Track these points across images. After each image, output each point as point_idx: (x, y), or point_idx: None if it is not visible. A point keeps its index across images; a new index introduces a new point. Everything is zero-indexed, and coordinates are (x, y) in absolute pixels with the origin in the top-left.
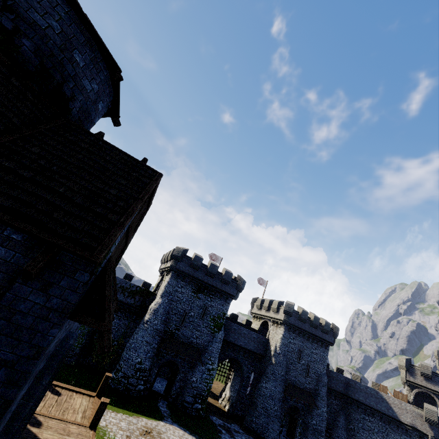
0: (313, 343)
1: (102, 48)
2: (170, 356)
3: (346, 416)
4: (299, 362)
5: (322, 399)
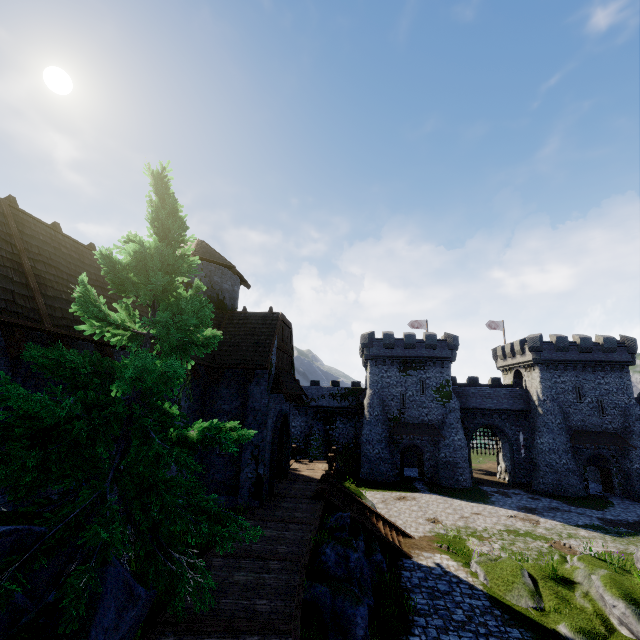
0: (596, 372)
1: (222, 265)
2: (406, 440)
3: None
4: (581, 402)
5: (639, 436)
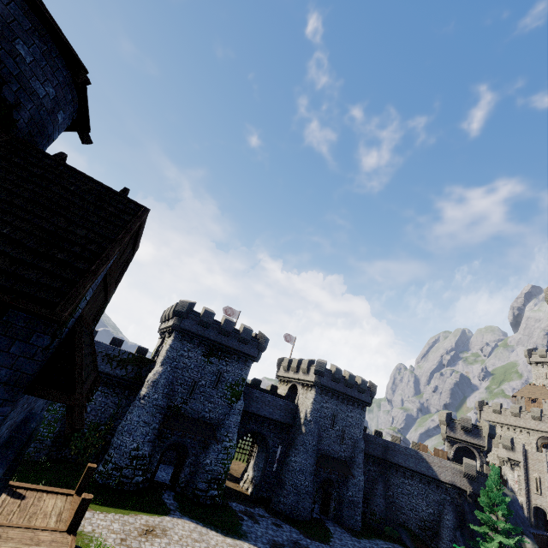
0: (349, 406)
1: (58, 39)
2: (176, 436)
3: (384, 483)
4: (333, 428)
5: (358, 467)
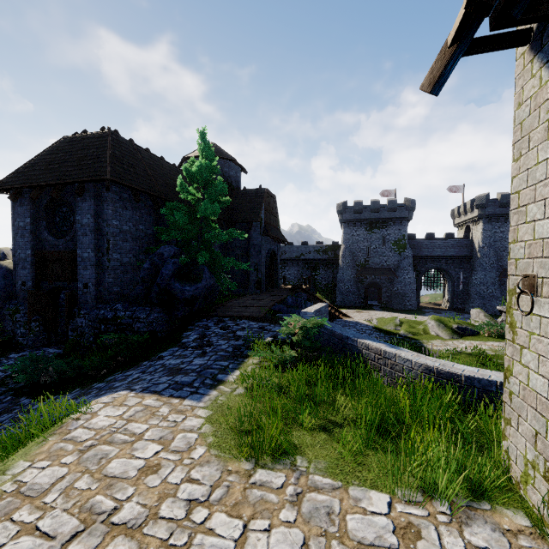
0: None
1: (228, 160)
2: (369, 280)
3: None
4: None
5: None
